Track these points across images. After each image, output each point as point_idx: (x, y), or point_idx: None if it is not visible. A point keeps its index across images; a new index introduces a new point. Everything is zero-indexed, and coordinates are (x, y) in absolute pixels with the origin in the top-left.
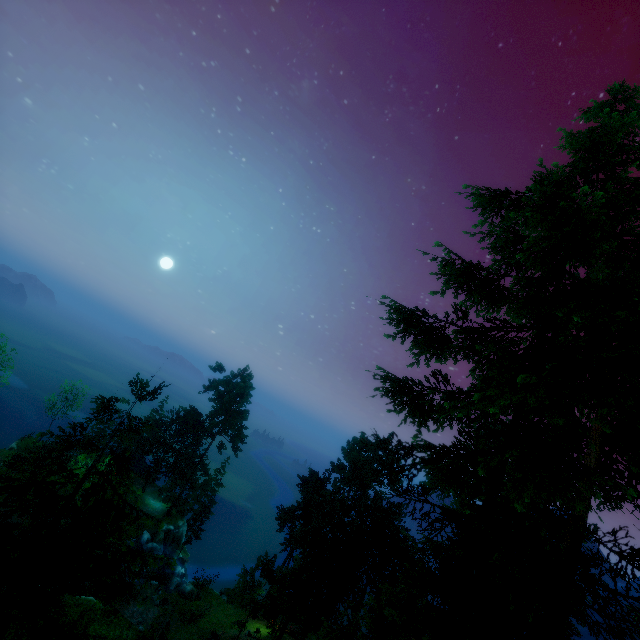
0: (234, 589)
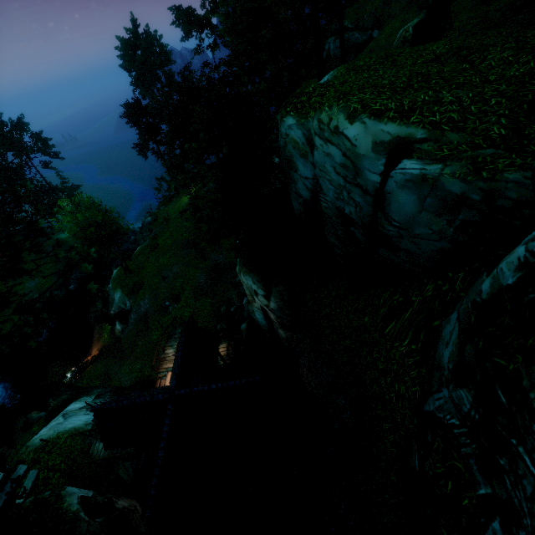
0: (161, 202)
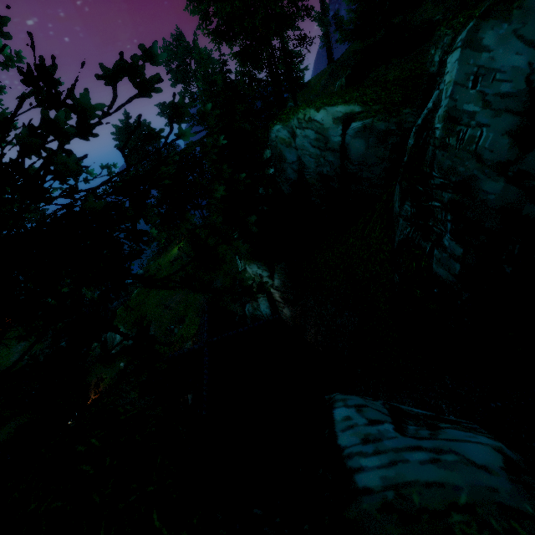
0: (150, 258)
